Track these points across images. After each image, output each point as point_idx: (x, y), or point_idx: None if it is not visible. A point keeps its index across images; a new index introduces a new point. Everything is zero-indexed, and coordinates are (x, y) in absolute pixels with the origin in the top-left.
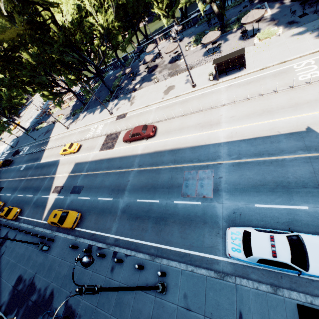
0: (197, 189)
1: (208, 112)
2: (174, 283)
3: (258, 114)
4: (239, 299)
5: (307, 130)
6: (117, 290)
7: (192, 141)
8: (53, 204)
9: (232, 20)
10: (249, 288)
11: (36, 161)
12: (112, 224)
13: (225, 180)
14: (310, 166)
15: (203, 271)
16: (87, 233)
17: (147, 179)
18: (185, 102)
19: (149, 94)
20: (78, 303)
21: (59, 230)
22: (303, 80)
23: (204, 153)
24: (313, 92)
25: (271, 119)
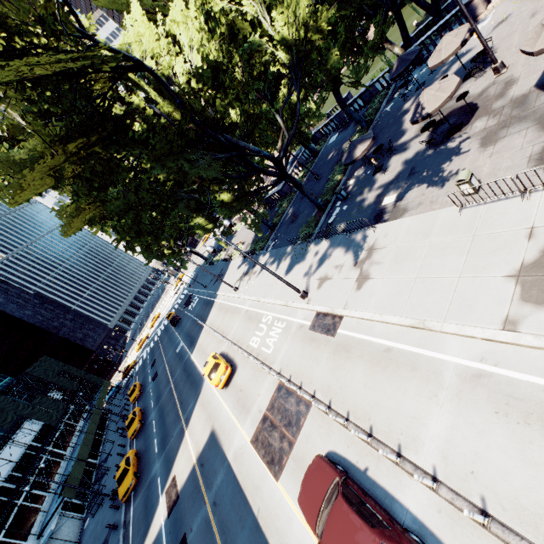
0: None
1: None
2: None
3: None
4: None
5: None
6: None
7: None
8: None
9: None
10: None
11: (190, 348)
12: None
13: None
14: None
15: None
16: None
17: None
18: None
19: (432, 258)
20: None
21: None
22: None
23: None
24: None
25: None
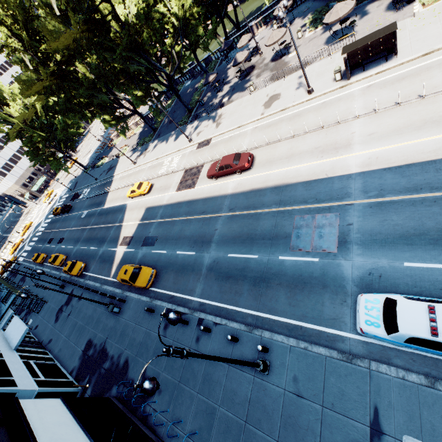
0: (313, 240)
1: (332, 129)
2: (279, 362)
3: (416, 128)
4: (374, 390)
5: None
6: (209, 358)
7: (307, 173)
8: (121, 259)
9: None
10: (390, 377)
11: (99, 206)
12: (195, 285)
13: (357, 228)
14: None
15: (321, 349)
16: (165, 294)
17: (241, 227)
18: (296, 118)
19: (243, 109)
20: (157, 376)
21: (131, 290)
22: None
23: (324, 190)
24: None
25: (439, 134)
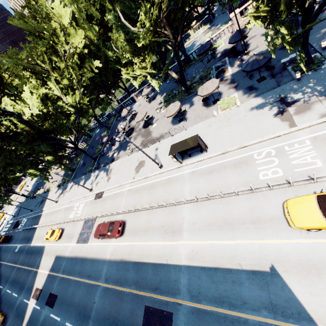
0: None
1: (172, 209)
2: None
3: (219, 227)
4: None
5: (272, 271)
6: None
7: (155, 253)
8: (30, 317)
9: (196, 78)
10: None
11: (28, 243)
12: None
13: None
14: None
15: None
16: None
17: (110, 306)
18: (152, 188)
19: (123, 169)
20: None
21: None
22: (264, 180)
23: (164, 279)
24: (276, 203)
25: (232, 240)
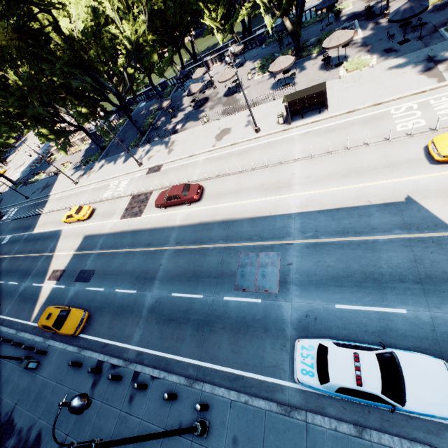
0: (256, 280)
1: (276, 169)
2: (219, 421)
3: (343, 176)
4: (310, 446)
5: (407, 200)
6: (129, 442)
7: (252, 209)
8: (48, 297)
9: (311, 41)
10: (325, 429)
11: (27, 231)
12: (134, 330)
13: (296, 268)
14: (410, 251)
15: (261, 403)
16: (97, 342)
17: (187, 263)
18: (245, 154)
19: (195, 139)
20: None
21: (55, 337)
22: (402, 131)
23: (268, 228)
24: (416, 148)
25: (360, 183)
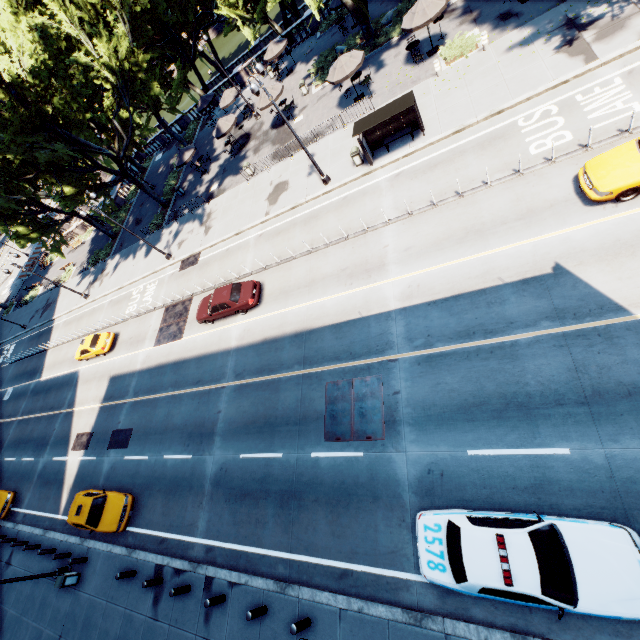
0: (353, 422)
1: (360, 241)
2: None
3: (458, 240)
4: None
5: (556, 271)
6: None
7: (335, 311)
8: (76, 476)
9: (387, 16)
10: None
11: (33, 378)
12: (197, 514)
13: (406, 398)
14: (566, 354)
15: (380, 610)
16: (151, 537)
17: (254, 406)
18: (313, 221)
19: (240, 205)
20: None
21: (96, 535)
22: (539, 155)
23: (359, 339)
24: (561, 181)
25: (484, 251)
